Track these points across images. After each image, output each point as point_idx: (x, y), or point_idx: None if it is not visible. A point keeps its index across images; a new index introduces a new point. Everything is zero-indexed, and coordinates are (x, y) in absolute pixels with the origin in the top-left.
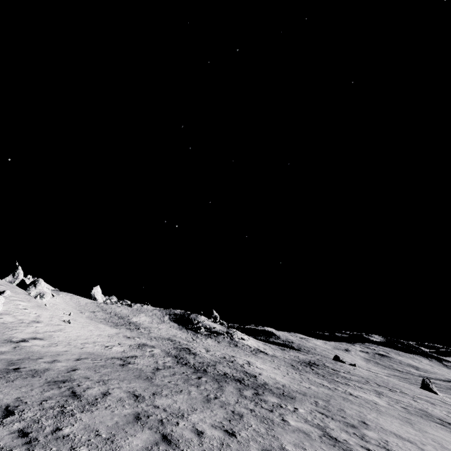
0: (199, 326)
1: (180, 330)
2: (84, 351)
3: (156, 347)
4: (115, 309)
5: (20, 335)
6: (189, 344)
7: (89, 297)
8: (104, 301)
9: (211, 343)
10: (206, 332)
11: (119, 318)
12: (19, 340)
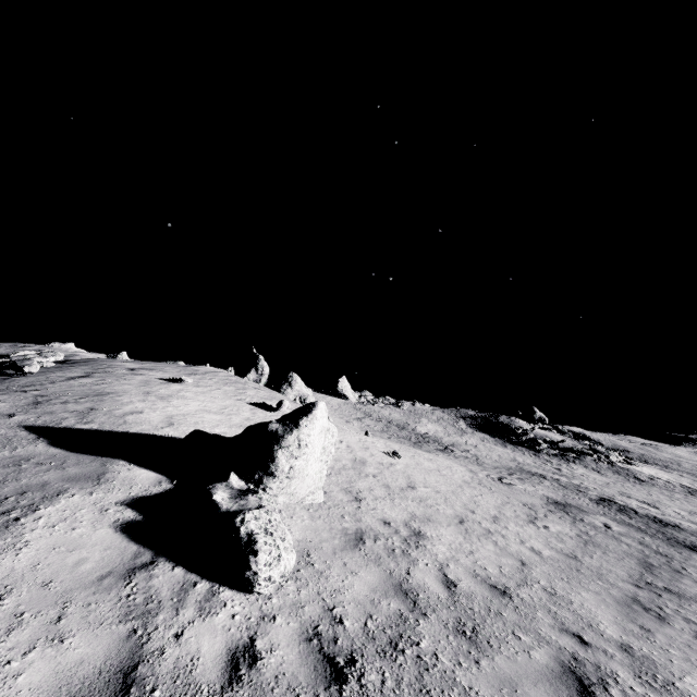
0: (529, 439)
1: (503, 446)
2: (540, 554)
3: (577, 505)
4: (380, 413)
5: (386, 510)
6: (583, 486)
7: (337, 395)
8: (358, 401)
9: (595, 476)
10: (552, 450)
11: (398, 428)
12: (406, 531)
